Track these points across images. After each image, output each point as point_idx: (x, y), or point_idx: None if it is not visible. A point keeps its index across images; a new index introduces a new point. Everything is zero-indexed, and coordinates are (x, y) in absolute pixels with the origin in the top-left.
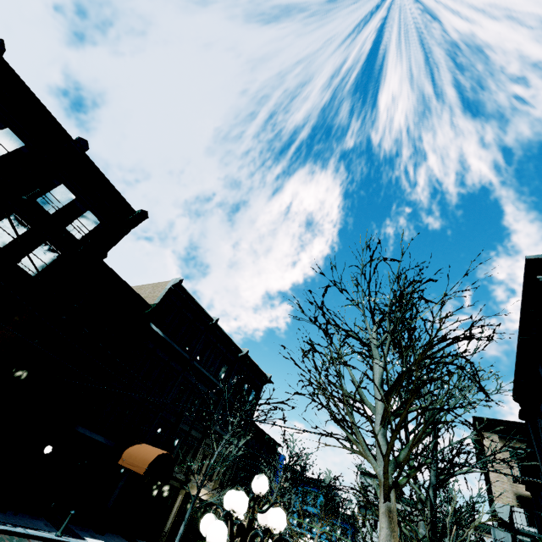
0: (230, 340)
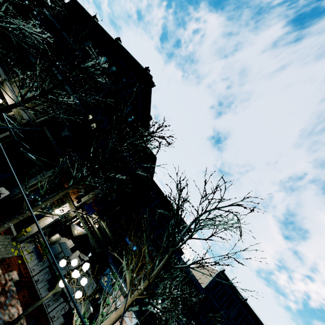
0: (104, 31)
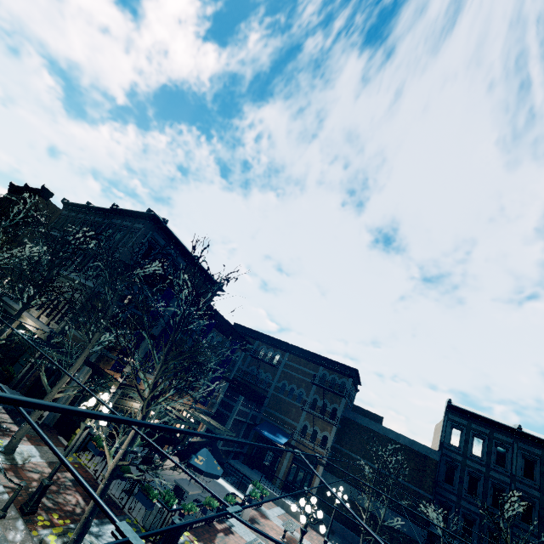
0: (100, 208)
